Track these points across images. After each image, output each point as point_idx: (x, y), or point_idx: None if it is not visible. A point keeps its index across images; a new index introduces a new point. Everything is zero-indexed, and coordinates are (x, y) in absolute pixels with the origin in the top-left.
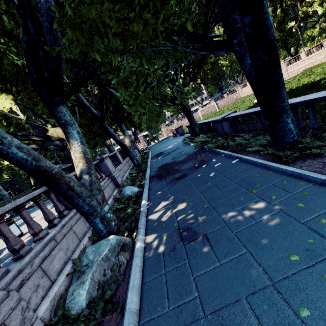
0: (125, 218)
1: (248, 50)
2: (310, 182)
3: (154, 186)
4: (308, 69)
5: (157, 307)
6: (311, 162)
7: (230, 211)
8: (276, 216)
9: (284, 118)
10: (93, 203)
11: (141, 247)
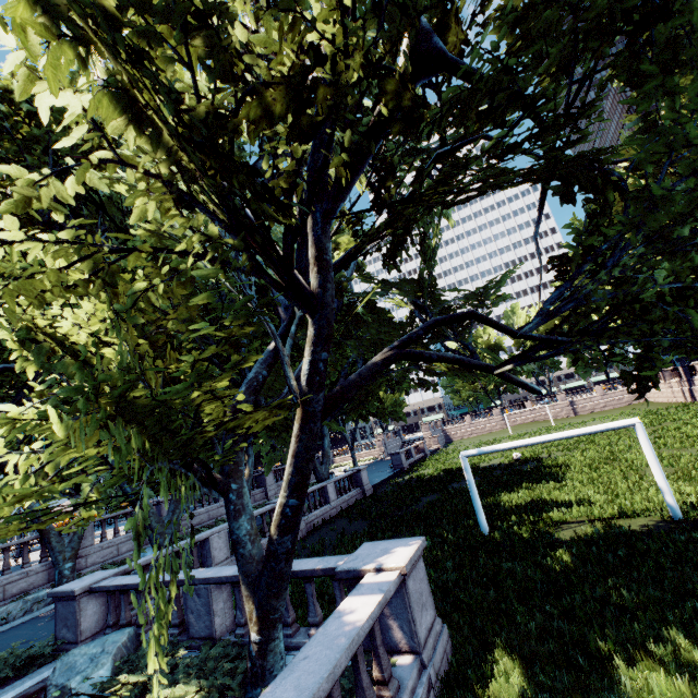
0: None
1: None
2: None
3: None
4: None
5: None
6: None
7: None
8: None
9: None
10: (60, 558)
11: (50, 607)
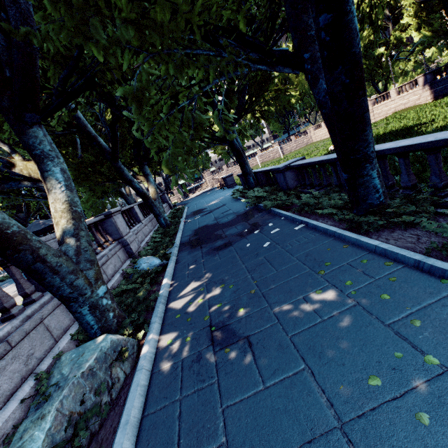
0: (132, 306)
1: (323, 67)
2: (399, 262)
3: (184, 258)
4: (398, 112)
5: None
6: (401, 234)
7: (286, 301)
8: (350, 313)
9: (368, 170)
10: (80, 283)
11: (150, 354)
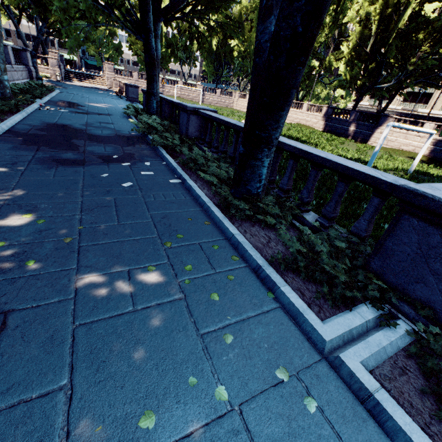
0: None
1: None
2: (244, 260)
3: None
4: (300, 125)
5: None
6: (258, 231)
7: (105, 269)
8: (171, 308)
9: (264, 155)
10: None
11: None
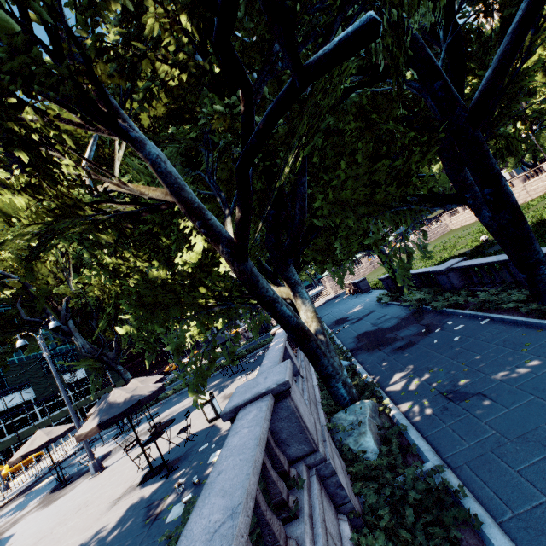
0: (358, 389)
1: (490, 211)
2: None
3: (366, 359)
4: None
5: (455, 446)
6: None
7: (501, 370)
8: None
9: (542, 270)
10: (335, 365)
11: (400, 413)
